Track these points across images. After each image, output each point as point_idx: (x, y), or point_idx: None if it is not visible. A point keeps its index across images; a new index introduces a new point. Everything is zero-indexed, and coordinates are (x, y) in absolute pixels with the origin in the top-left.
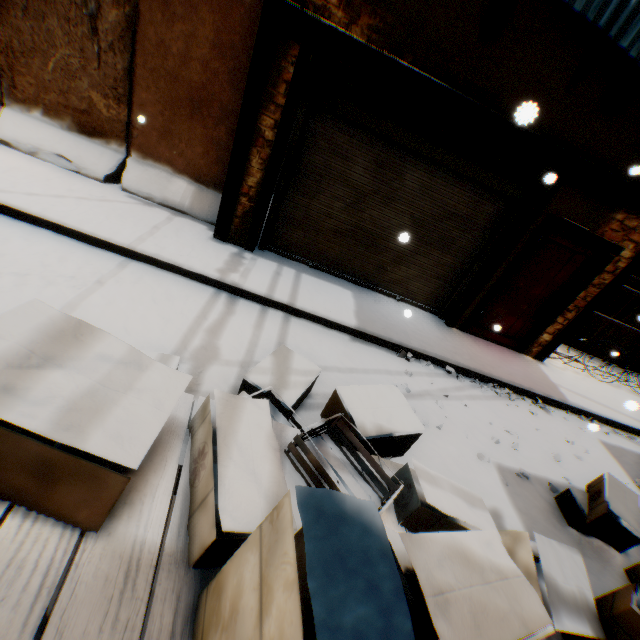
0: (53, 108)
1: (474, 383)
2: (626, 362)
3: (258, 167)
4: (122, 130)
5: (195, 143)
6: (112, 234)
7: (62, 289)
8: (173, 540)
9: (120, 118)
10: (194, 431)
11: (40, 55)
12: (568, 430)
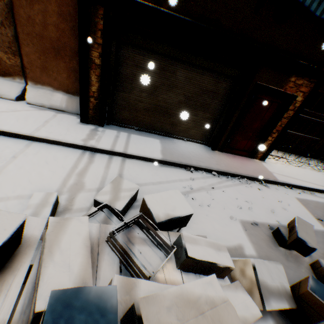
0: None
1: (228, 178)
2: (308, 154)
3: (95, 80)
4: (20, 70)
5: (61, 72)
6: (20, 129)
7: None
8: (19, 315)
9: (17, 64)
10: (42, 242)
11: None
12: (279, 195)
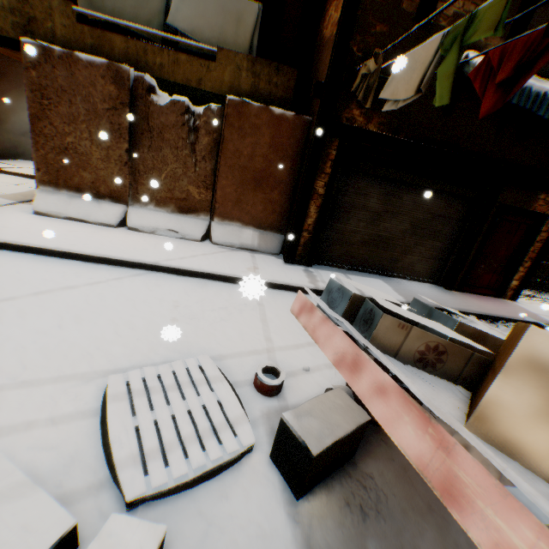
0: (161, 201)
1: (489, 323)
2: None
3: (314, 211)
4: (207, 205)
5: (257, 204)
6: (242, 273)
7: (249, 312)
8: None
9: (206, 198)
10: None
11: (156, 170)
12: None
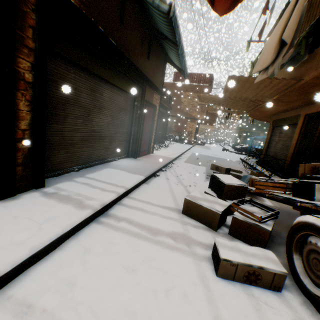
0: None
1: (167, 169)
2: None
3: (27, 109)
4: None
5: None
6: None
7: None
8: None
9: None
10: None
11: None
12: (182, 164)
